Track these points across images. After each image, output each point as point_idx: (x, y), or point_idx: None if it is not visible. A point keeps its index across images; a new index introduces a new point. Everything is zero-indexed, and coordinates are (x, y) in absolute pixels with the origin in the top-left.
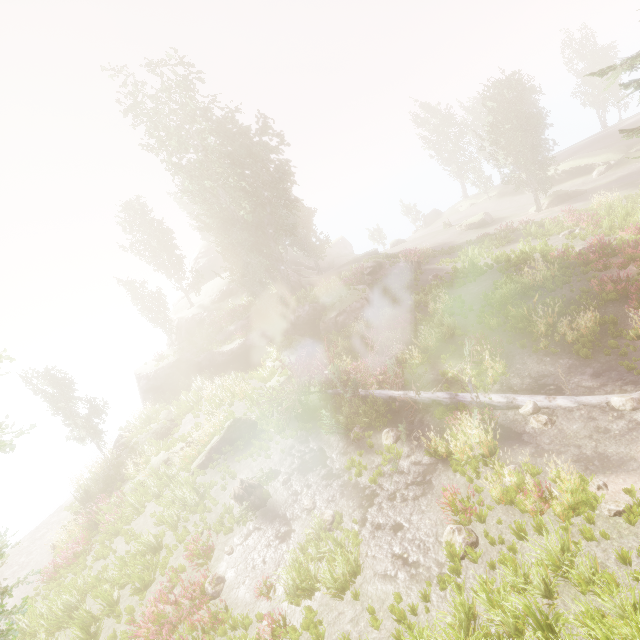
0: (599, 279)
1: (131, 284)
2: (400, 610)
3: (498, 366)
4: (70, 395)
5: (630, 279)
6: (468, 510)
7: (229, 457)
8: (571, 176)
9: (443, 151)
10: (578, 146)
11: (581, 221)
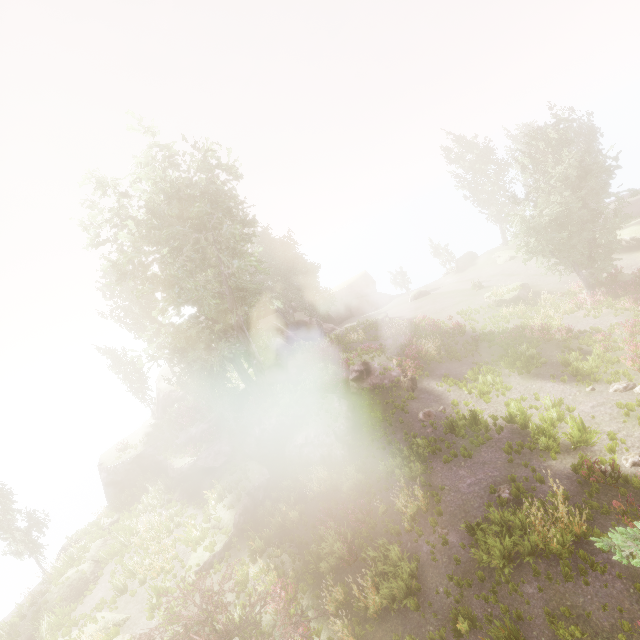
0: None
1: (112, 352)
2: None
3: None
4: (7, 508)
5: None
6: None
7: None
8: None
9: (479, 191)
10: None
11: None
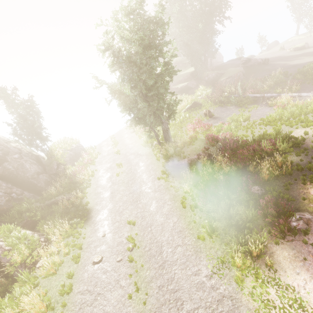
0: None
1: None
2: (263, 118)
3: (298, 87)
4: None
5: None
6: (284, 105)
7: (193, 111)
8: None
9: (295, 2)
10: None
11: None
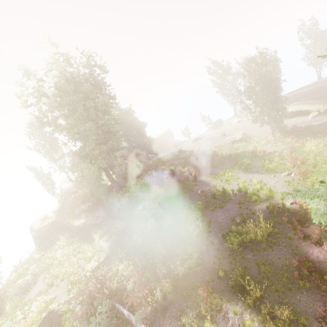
0: (299, 258)
1: (34, 169)
2: None
3: None
4: None
5: (322, 263)
6: None
7: None
8: (296, 114)
9: (224, 89)
10: (302, 92)
11: (296, 165)
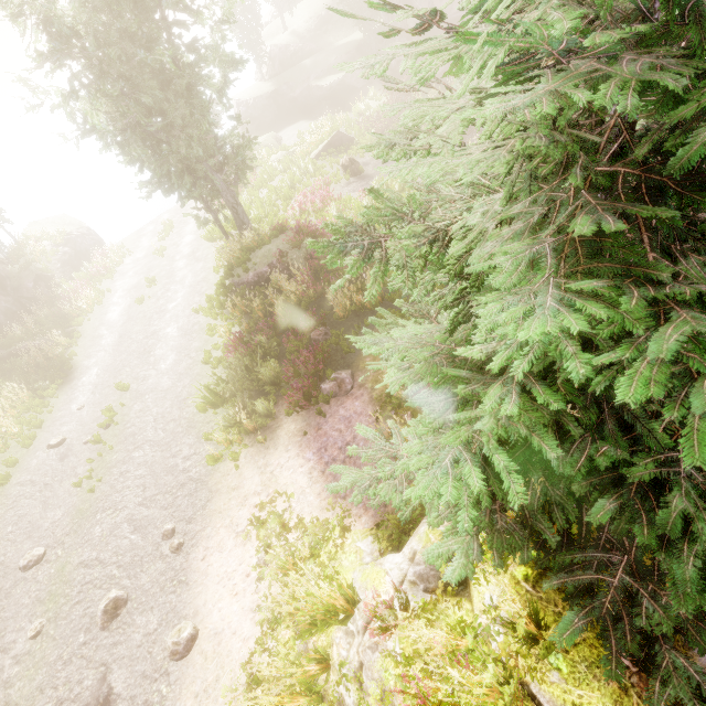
0: None
1: None
2: None
3: None
4: None
5: None
6: None
7: (333, 157)
8: None
9: None
10: None
11: None
